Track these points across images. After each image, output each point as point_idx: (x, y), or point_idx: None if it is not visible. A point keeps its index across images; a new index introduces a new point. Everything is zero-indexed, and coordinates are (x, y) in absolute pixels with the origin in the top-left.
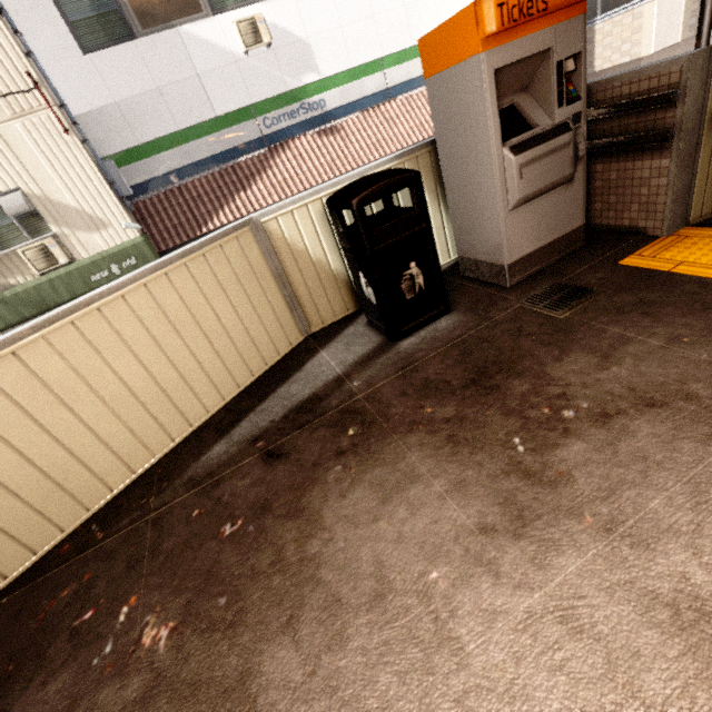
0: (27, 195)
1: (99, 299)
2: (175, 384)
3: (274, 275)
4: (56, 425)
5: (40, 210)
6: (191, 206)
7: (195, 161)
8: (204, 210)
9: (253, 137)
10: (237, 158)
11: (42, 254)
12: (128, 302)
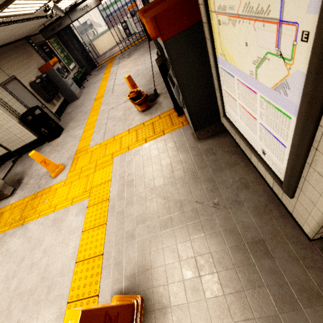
0: (90, 20)
1: (105, 34)
2: (110, 42)
3: (118, 32)
4: (103, 43)
5: (92, 23)
6: (116, 20)
7: (116, 9)
8: (118, 21)
9: (127, 1)
10: (124, 7)
11: (93, 33)
12: (107, 34)
